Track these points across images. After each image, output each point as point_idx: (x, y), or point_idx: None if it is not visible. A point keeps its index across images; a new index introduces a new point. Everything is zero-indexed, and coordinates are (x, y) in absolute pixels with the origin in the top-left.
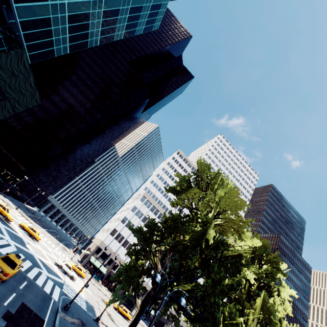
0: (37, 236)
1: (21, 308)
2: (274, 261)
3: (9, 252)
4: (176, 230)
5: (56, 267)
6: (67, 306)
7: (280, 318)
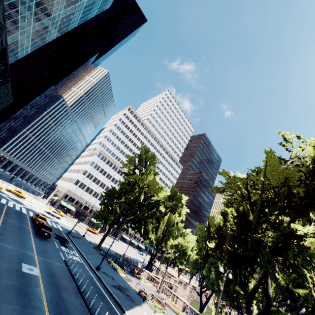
0: (23, 195)
1: (57, 235)
2: (179, 198)
3: (26, 212)
4: (126, 193)
5: (47, 214)
6: (70, 232)
7: (178, 222)
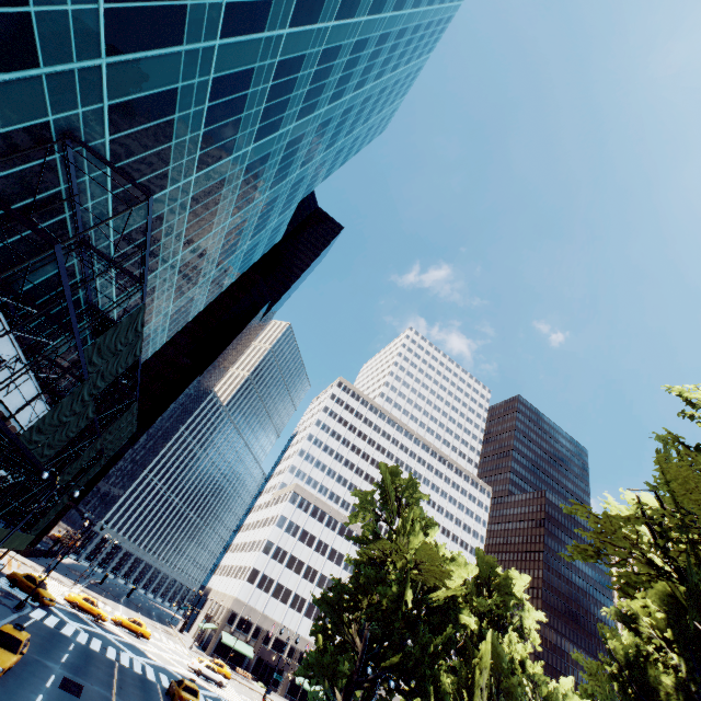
0: (145, 631)
1: None
2: (504, 582)
3: (155, 676)
4: (370, 589)
5: (195, 675)
6: None
7: (523, 659)
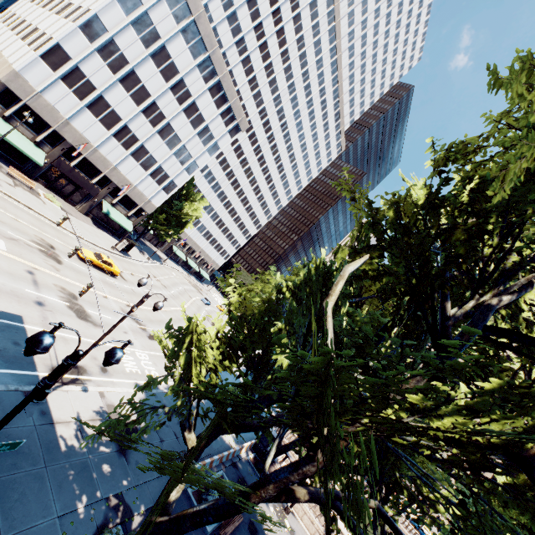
0: None
1: None
2: None
3: None
4: None
5: None
6: None
7: None
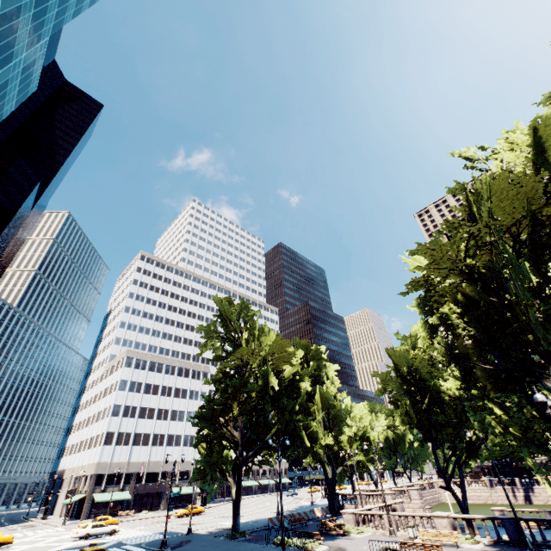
0: (3, 539)
1: None
2: (316, 354)
3: None
4: (237, 392)
5: (83, 541)
6: (165, 542)
7: (334, 395)
